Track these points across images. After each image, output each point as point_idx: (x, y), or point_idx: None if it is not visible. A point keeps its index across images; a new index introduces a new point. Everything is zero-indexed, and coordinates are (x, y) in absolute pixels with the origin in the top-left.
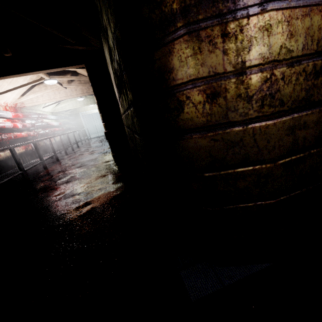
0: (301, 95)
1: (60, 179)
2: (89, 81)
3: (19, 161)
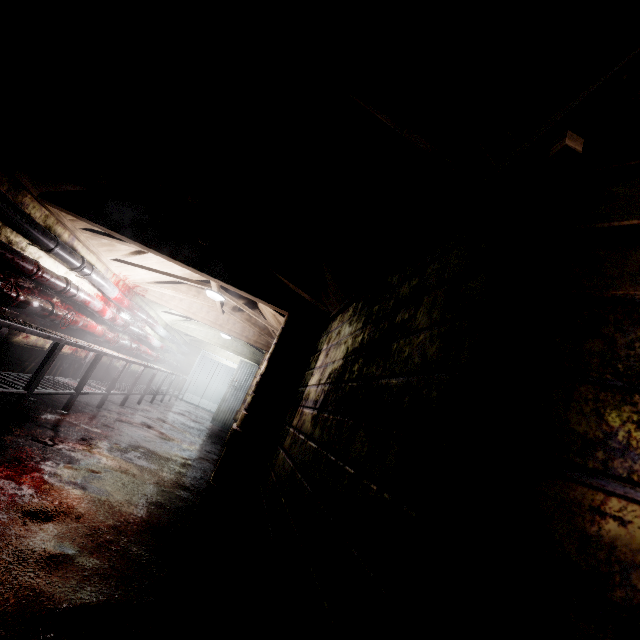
0: None
1: (71, 464)
2: (278, 336)
3: (45, 370)
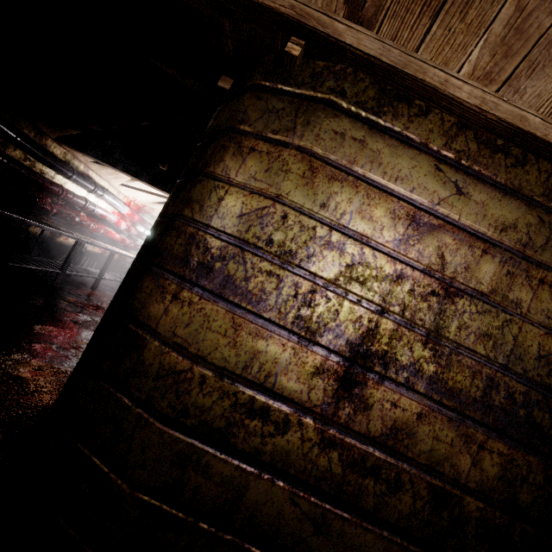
0: (218, 422)
1: (79, 313)
2: None
3: (72, 259)
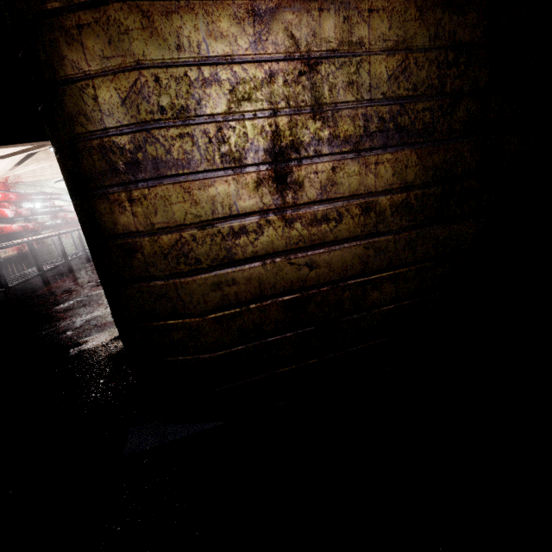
0: (221, 254)
1: (60, 305)
2: None
3: (0, 272)
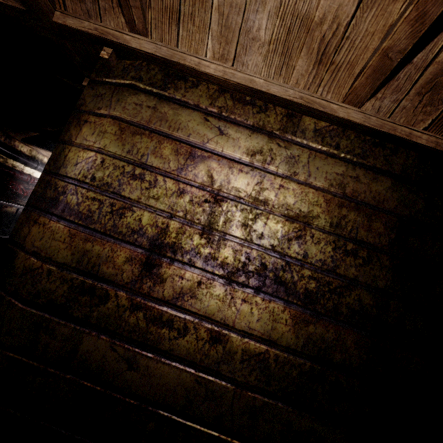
0: (60, 300)
1: None
2: None
3: None
